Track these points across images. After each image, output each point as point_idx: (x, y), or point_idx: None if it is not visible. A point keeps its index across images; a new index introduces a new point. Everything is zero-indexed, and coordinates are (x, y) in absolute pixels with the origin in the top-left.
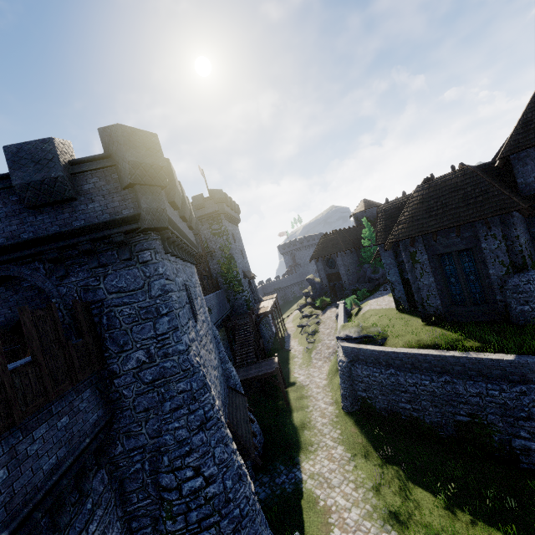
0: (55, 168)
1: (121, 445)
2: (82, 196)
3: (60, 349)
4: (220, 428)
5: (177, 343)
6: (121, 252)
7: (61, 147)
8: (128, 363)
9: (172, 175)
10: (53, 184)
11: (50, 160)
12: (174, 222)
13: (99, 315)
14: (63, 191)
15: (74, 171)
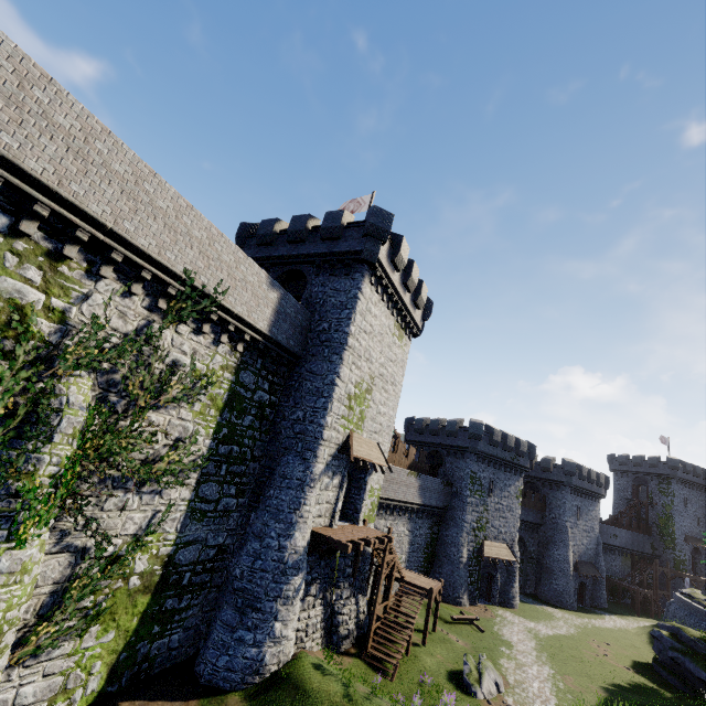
0: (549, 465)
1: (542, 533)
2: (553, 472)
3: (538, 502)
4: (567, 547)
5: (563, 517)
6: (557, 488)
7: (552, 460)
8: (550, 515)
9: (582, 471)
10: (547, 468)
11: (549, 463)
12: (577, 485)
13: (547, 500)
14: (549, 470)
15: (553, 466)
